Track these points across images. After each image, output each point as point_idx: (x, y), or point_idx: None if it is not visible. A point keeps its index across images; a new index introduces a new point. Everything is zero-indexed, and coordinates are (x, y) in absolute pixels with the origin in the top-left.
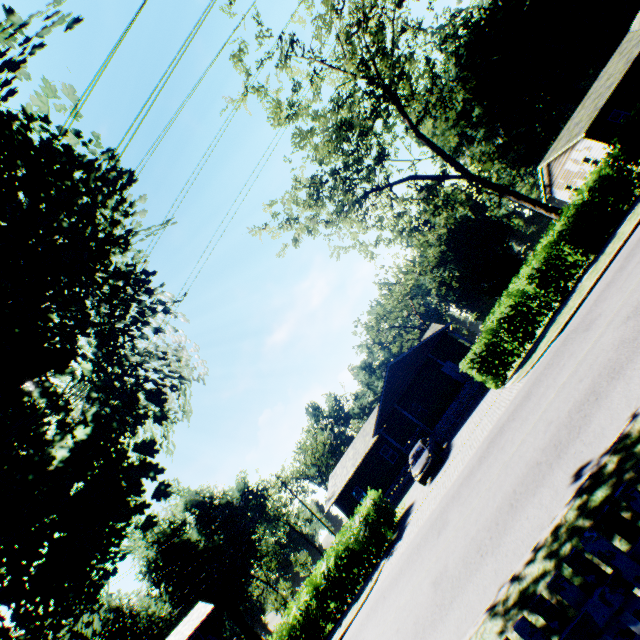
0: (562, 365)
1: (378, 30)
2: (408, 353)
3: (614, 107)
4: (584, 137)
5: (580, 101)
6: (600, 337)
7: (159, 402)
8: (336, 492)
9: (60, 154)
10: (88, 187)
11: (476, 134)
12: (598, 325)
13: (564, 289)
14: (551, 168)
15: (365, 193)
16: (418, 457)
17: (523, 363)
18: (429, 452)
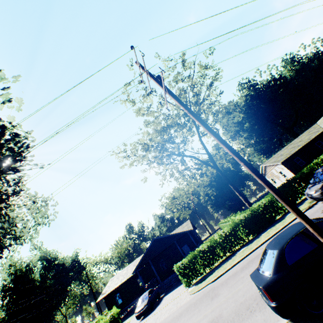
0: (194, 313)
1: (195, 94)
2: (165, 236)
3: (298, 155)
4: (281, 163)
5: (294, 136)
6: (205, 316)
7: (2, 248)
8: (107, 292)
9: (1, 125)
10: (1, 150)
11: (244, 133)
12: (213, 304)
13: (233, 249)
14: (266, 168)
15: (171, 154)
16: (142, 301)
17: (199, 281)
18: (148, 301)
